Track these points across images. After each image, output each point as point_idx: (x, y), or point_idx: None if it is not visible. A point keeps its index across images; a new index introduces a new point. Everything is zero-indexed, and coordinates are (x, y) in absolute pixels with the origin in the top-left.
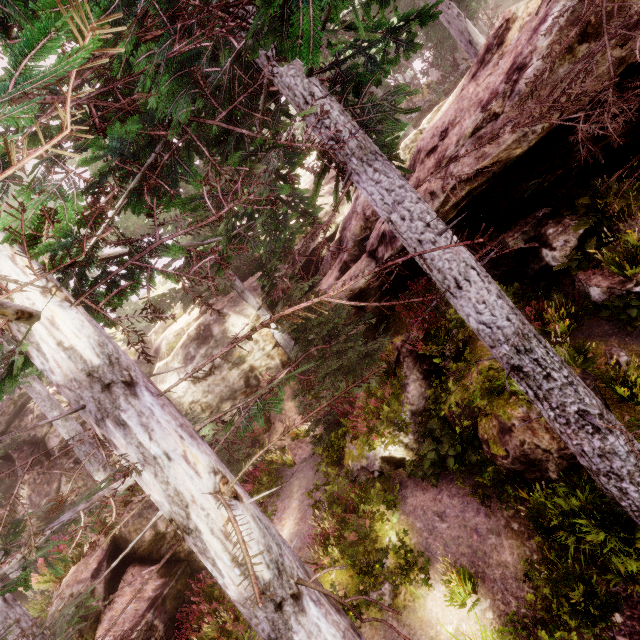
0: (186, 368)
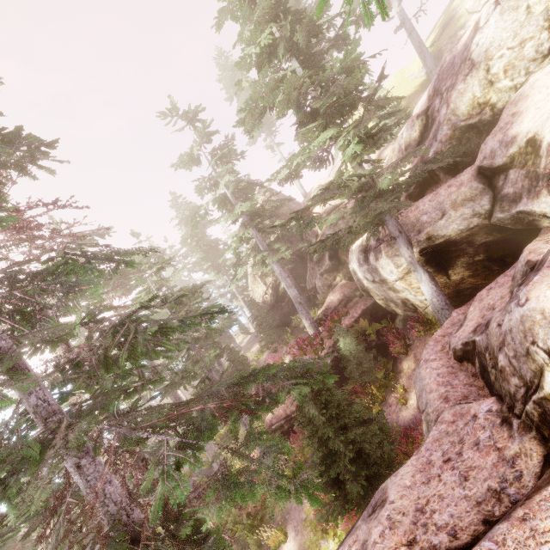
0: (359, 267)
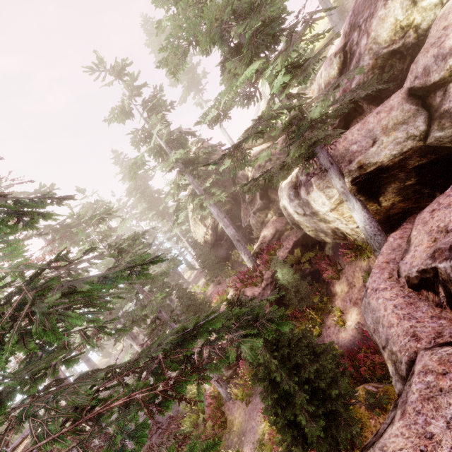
0: (290, 203)
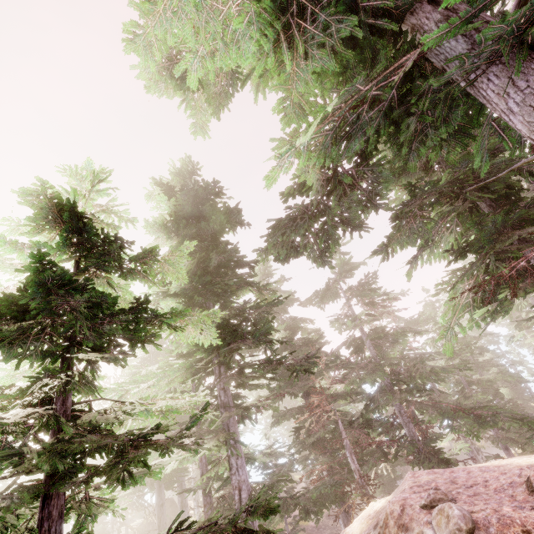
0: None
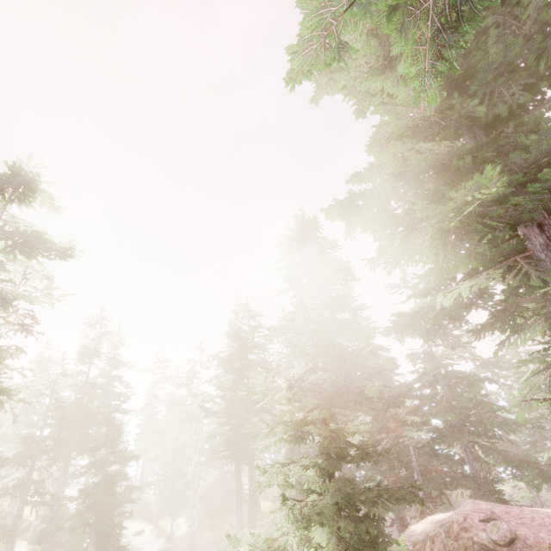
0: None
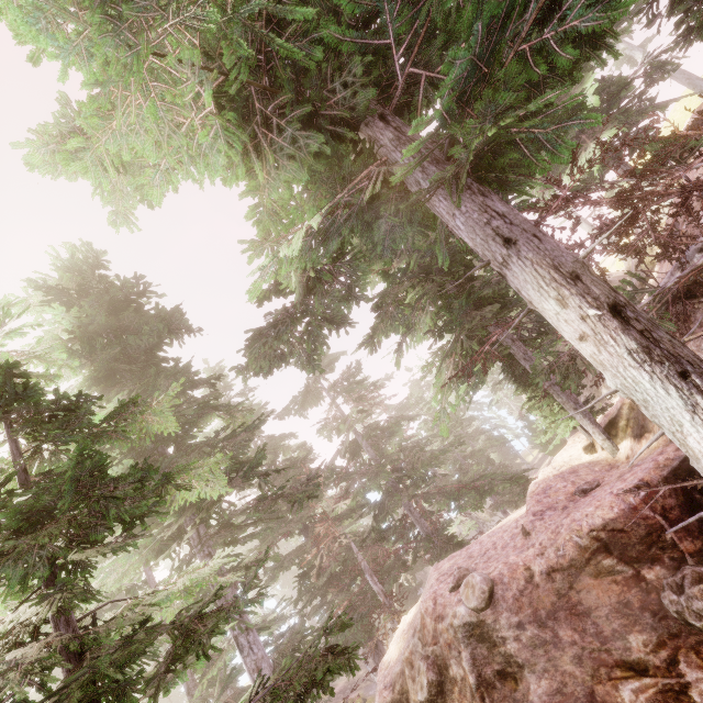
0: None
